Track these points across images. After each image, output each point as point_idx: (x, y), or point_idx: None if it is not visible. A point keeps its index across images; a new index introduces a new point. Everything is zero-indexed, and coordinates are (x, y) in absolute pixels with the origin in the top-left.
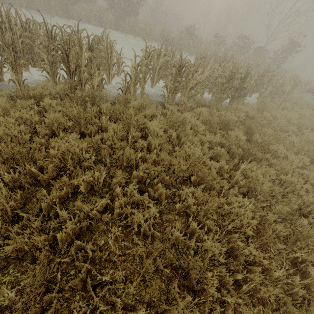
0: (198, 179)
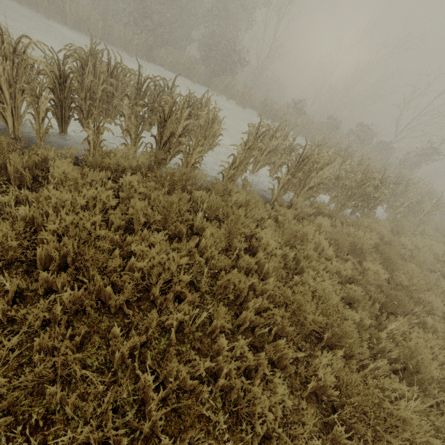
0: (332, 338)
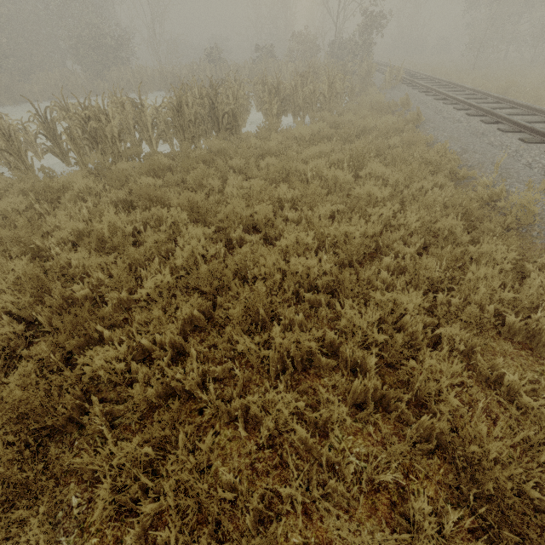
0: (36, 250)
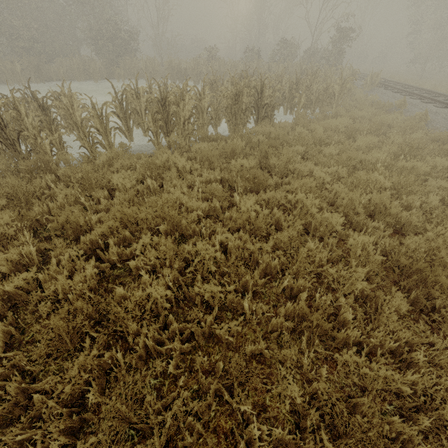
0: (174, 228)
